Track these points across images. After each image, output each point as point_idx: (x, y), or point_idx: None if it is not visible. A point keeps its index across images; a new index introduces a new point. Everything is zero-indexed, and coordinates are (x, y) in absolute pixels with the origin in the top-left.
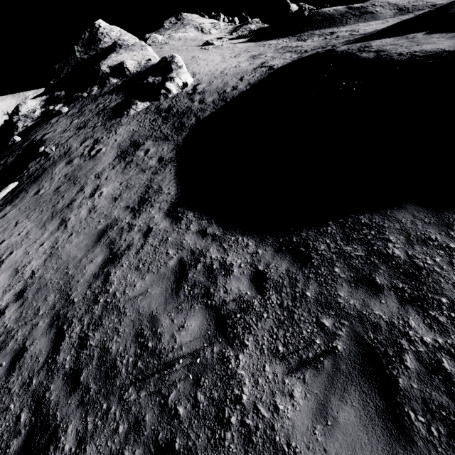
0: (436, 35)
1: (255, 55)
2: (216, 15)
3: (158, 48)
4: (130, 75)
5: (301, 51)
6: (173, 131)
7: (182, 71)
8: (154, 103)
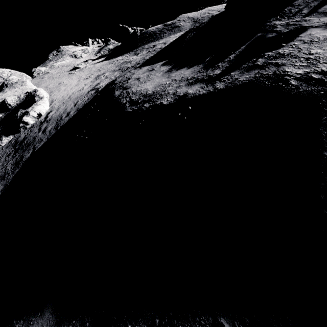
0: (163, 67)
1: (99, 75)
2: (86, 43)
3: (40, 79)
4: (12, 108)
5: (125, 69)
6: (12, 168)
7: (39, 103)
8: (16, 135)
